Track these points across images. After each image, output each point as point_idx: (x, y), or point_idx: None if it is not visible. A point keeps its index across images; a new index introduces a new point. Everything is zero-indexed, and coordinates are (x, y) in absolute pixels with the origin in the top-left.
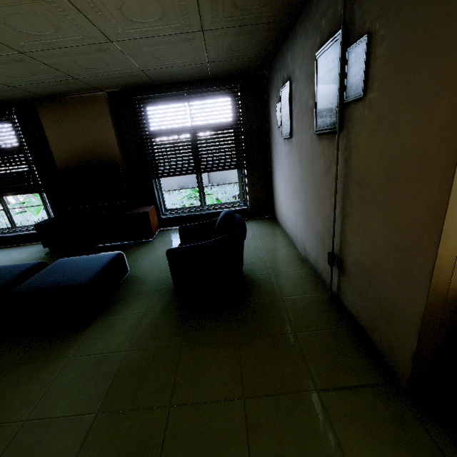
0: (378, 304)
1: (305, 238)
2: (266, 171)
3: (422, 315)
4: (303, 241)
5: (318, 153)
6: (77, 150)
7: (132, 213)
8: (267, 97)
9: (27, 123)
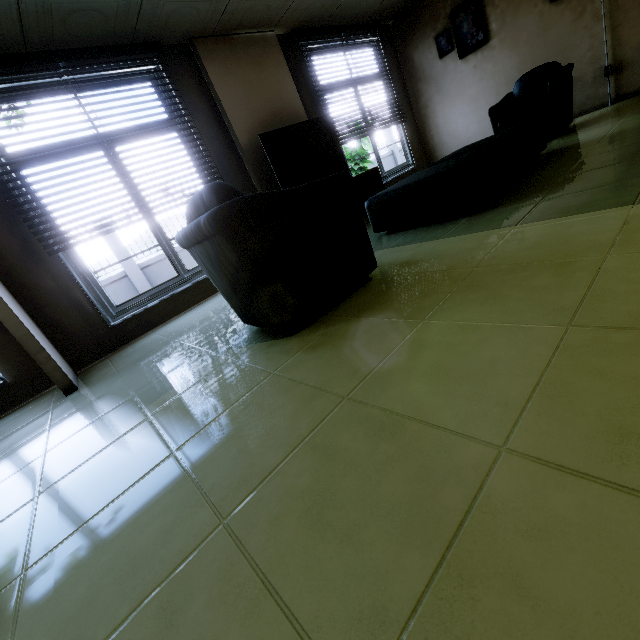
0: None
1: None
2: (415, 125)
3: None
4: None
5: (558, 15)
6: (260, 114)
7: (366, 172)
8: (397, 48)
9: (179, 80)
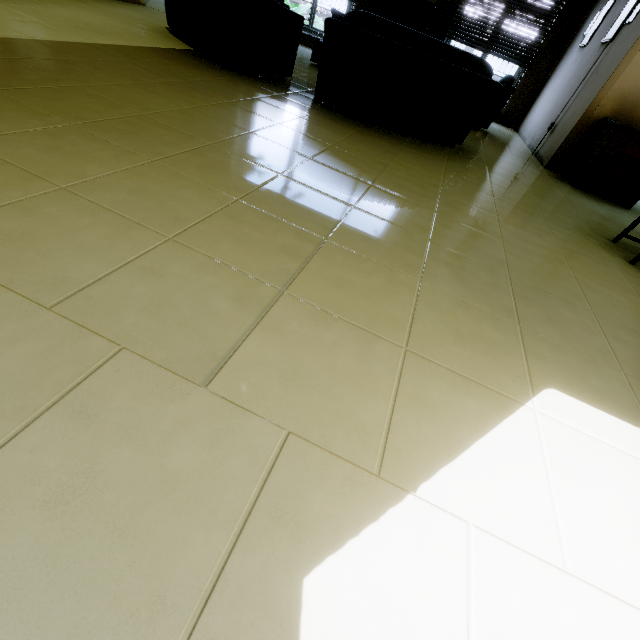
0: (559, 136)
1: (539, 129)
2: (541, 82)
3: (575, 125)
4: (535, 133)
5: (592, 58)
6: None
7: None
8: (596, 1)
9: None
